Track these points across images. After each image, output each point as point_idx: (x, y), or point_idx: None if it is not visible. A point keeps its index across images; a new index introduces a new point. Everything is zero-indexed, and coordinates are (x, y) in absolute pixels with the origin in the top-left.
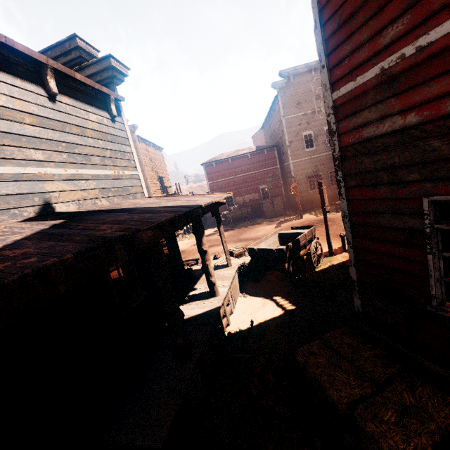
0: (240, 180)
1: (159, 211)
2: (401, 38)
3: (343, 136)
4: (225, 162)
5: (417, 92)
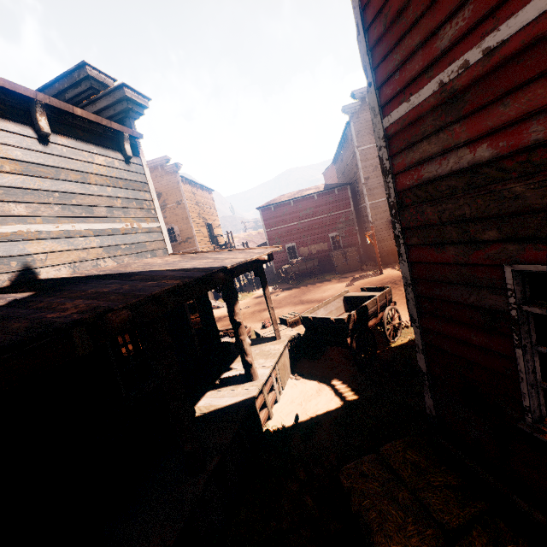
0: (305, 226)
1: (164, 278)
2: (462, 38)
3: (399, 176)
4: (286, 204)
5: (488, 114)
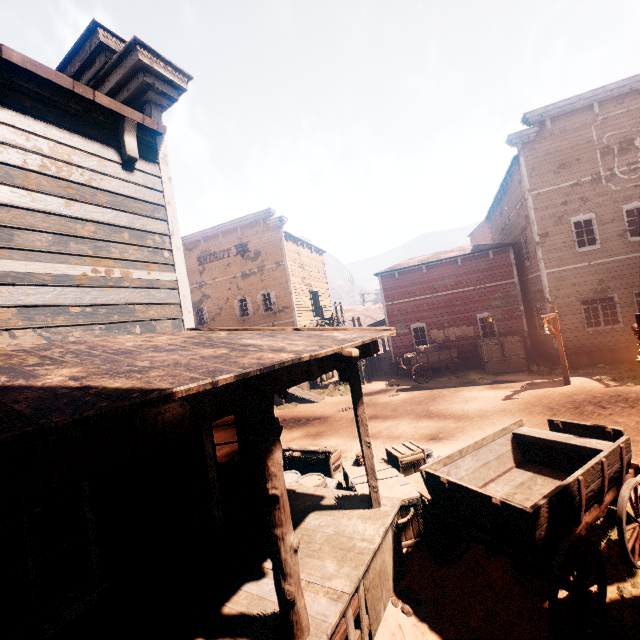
0: (441, 301)
1: None
2: None
3: None
4: (415, 271)
5: None
